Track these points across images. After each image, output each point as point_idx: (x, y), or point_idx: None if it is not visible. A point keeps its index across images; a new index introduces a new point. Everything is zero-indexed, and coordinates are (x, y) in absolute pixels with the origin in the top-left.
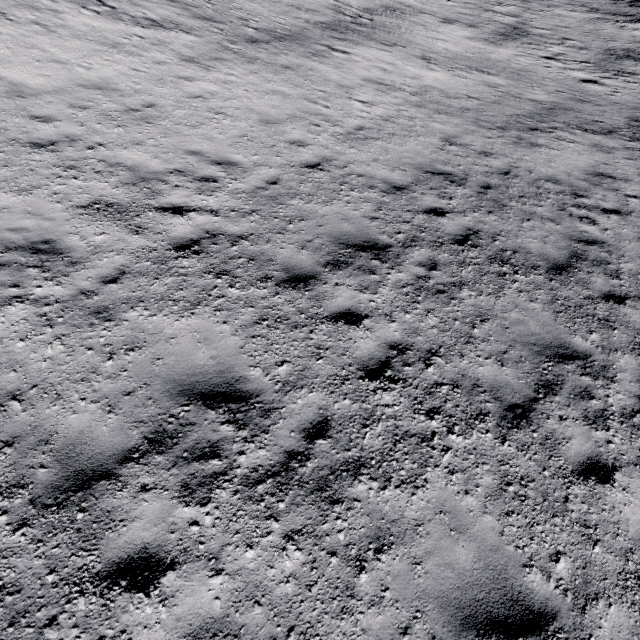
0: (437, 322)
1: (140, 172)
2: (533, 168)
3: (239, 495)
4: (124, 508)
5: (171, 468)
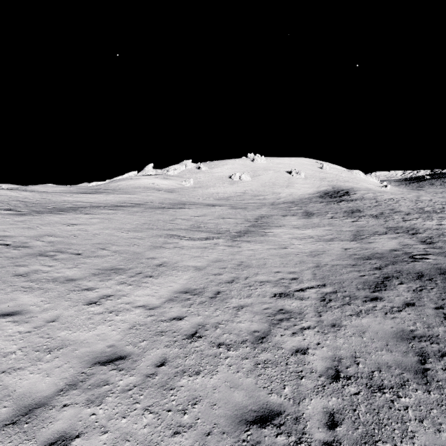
0: (436, 298)
1: (272, 282)
2: (382, 249)
3: None
4: None
5: (440, 361)
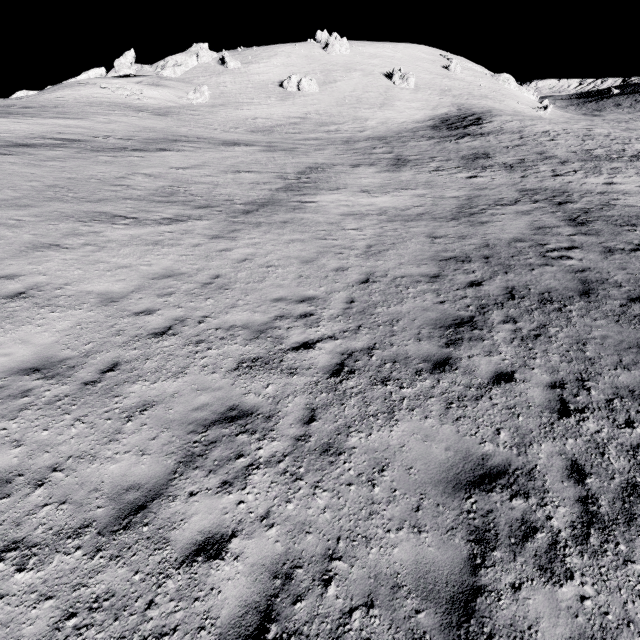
0: (559, 357)
1: (253, 327)
2: (499, 237)
3: (586, 555)
4: (519, 615)
5: (515, 558)
